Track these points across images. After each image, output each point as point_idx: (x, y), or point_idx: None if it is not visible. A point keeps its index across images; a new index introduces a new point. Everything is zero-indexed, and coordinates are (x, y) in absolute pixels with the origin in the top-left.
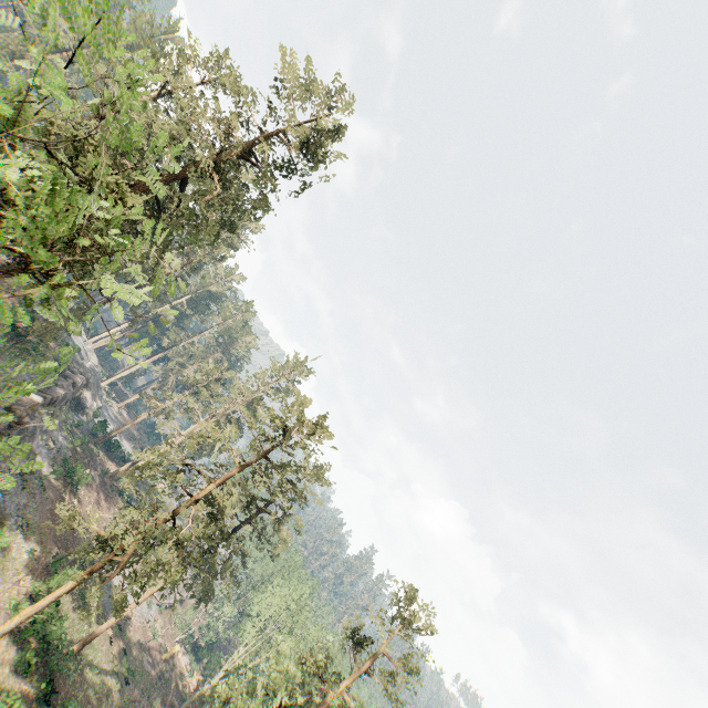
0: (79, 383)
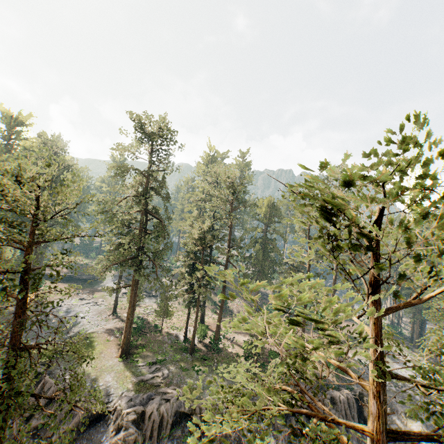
0: (338, 397)
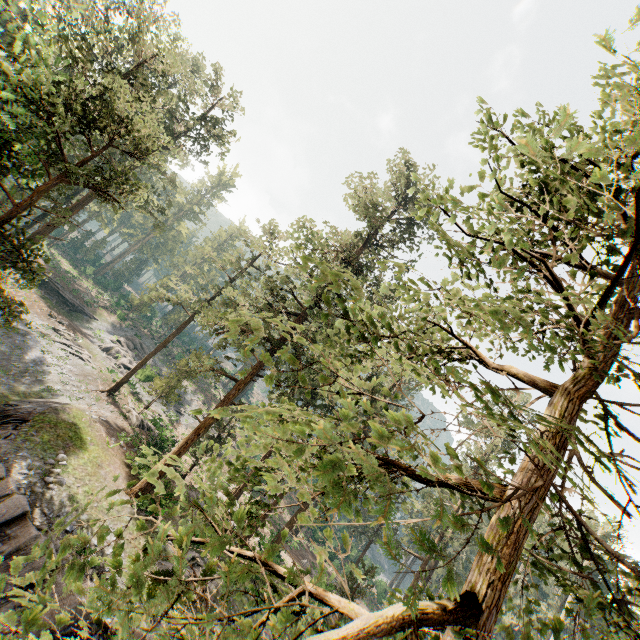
0: None
